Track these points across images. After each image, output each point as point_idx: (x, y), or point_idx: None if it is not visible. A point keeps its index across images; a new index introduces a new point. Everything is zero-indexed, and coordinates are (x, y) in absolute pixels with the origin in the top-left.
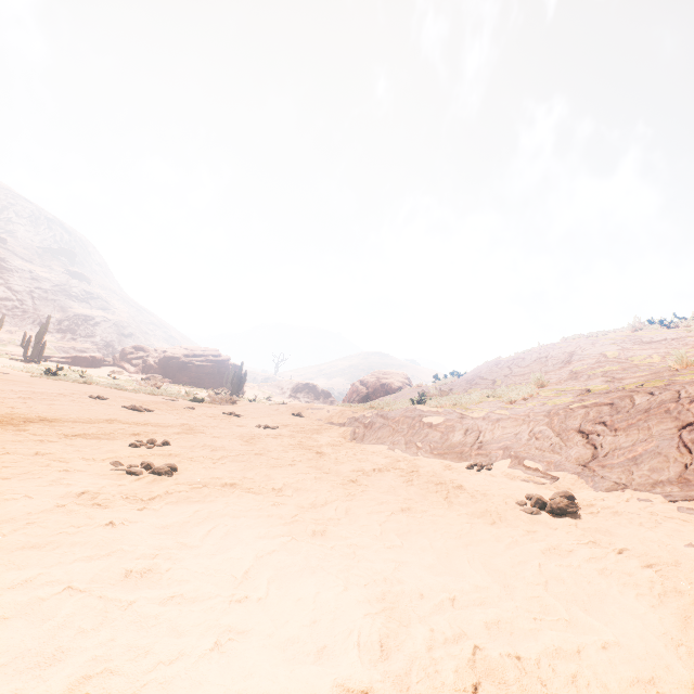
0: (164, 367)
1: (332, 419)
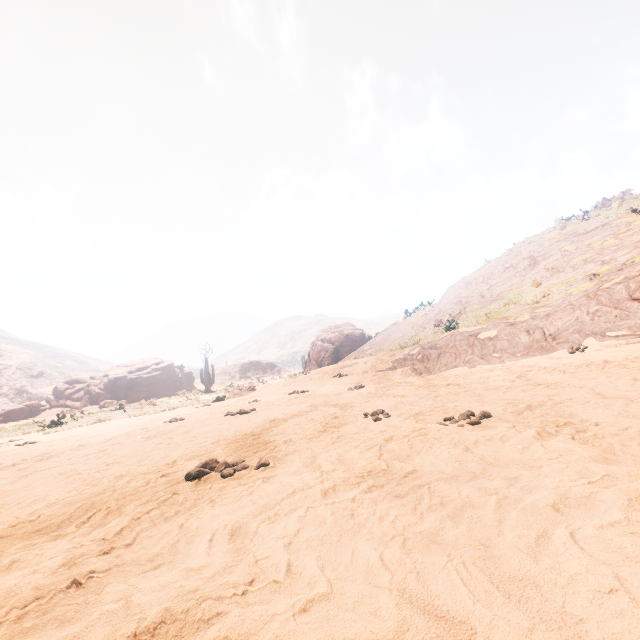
0: (112, 390)
1: (376, 367)
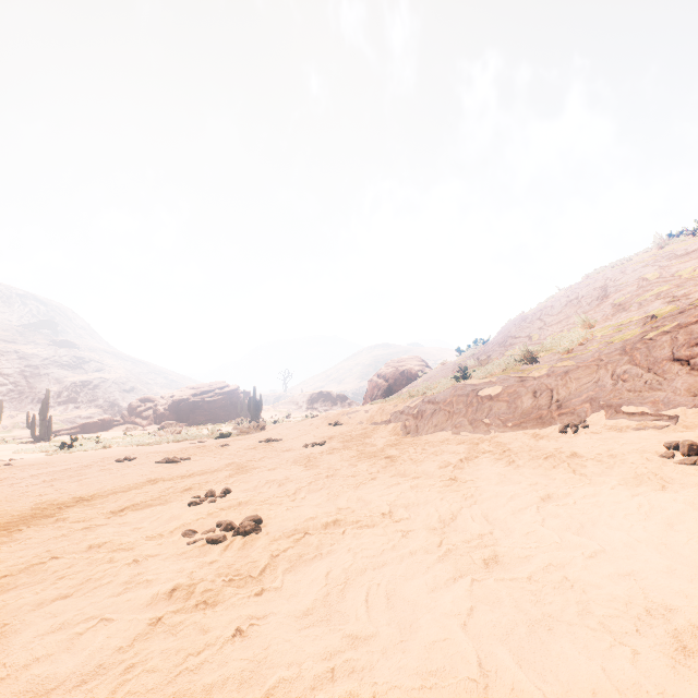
0: (175, 411)
1: (374, 418)
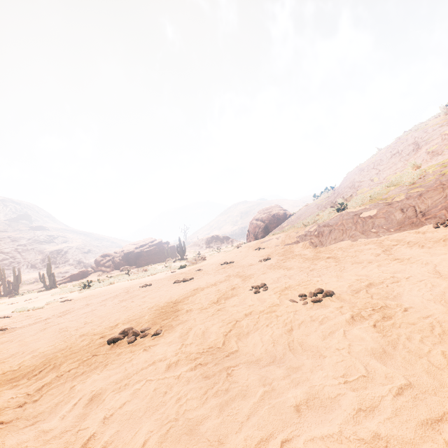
0: (127, 260)
1: (285, 242)
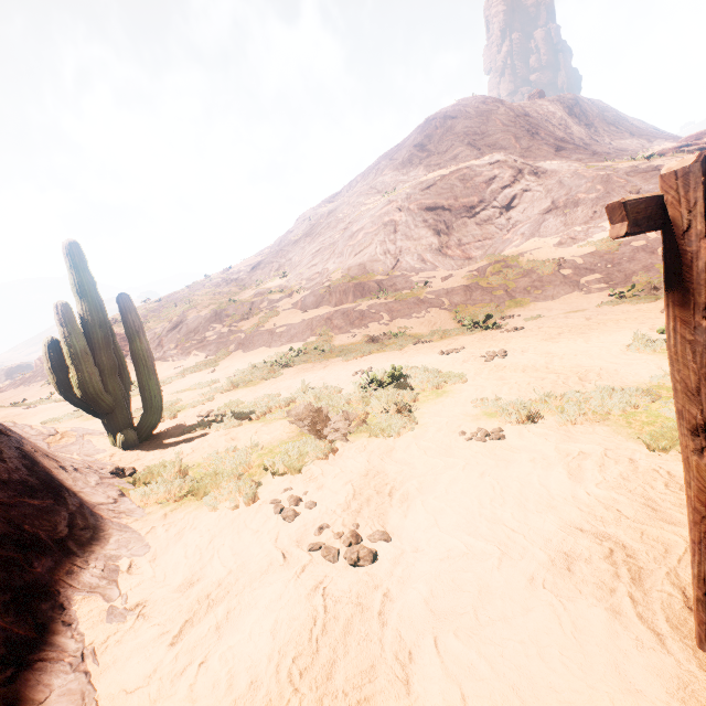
0: None
1: None
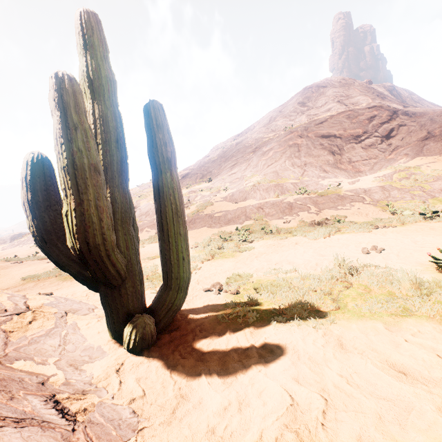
0: None
1: None
